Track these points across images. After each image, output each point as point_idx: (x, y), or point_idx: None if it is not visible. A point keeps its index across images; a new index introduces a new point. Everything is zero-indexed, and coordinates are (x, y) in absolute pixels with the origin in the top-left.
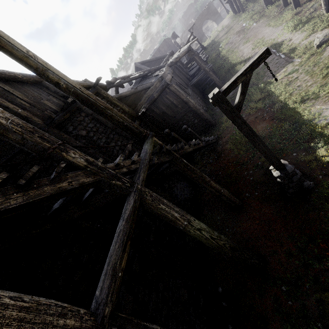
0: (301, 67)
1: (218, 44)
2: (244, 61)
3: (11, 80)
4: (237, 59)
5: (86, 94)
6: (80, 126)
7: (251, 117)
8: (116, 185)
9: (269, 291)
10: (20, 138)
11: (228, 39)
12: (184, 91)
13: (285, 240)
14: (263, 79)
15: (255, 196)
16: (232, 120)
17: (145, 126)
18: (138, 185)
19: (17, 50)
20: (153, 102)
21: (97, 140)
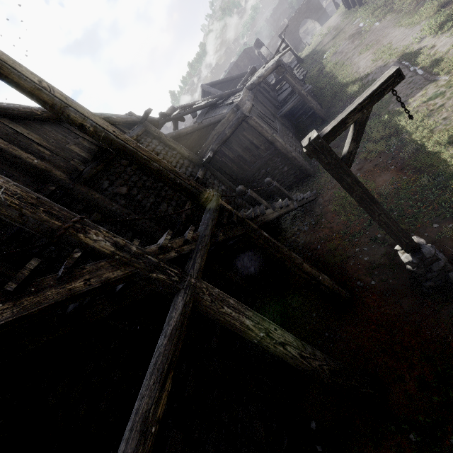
0: (449, 88)
1: (321, 54)
2: (359, 79)
3: (26, 118)
4: (349, 77)
5: (122, 140)
6: (120, 181)
7: (368, 164)
8: (158, 280)
9: (389, 439)
10: (18, 214)
11: (336, 47)
12: (269, 126)
13: (417, 360)
14: (389, 108)
15: (371, 287)
16: (337, 179)
17: (212, 177)
18: (190, 279)
19: (25, 80)
20: (224, 141)
21: (143, 200)
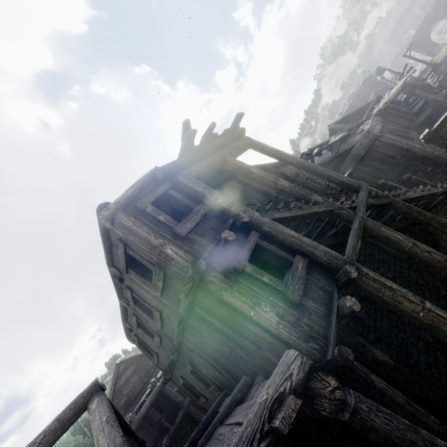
0: None
1: None
2: None
3: None
4: None
5: (309, 164)
6: None
7: None
8: (344, 214)
9: None
10: (290, 190)
11: None
12: (403, 138)
13: None
14: None
15: None
16: None
17: None
18: (359, 214)
19: (271, 151)
20: (360, 160)
21: None
